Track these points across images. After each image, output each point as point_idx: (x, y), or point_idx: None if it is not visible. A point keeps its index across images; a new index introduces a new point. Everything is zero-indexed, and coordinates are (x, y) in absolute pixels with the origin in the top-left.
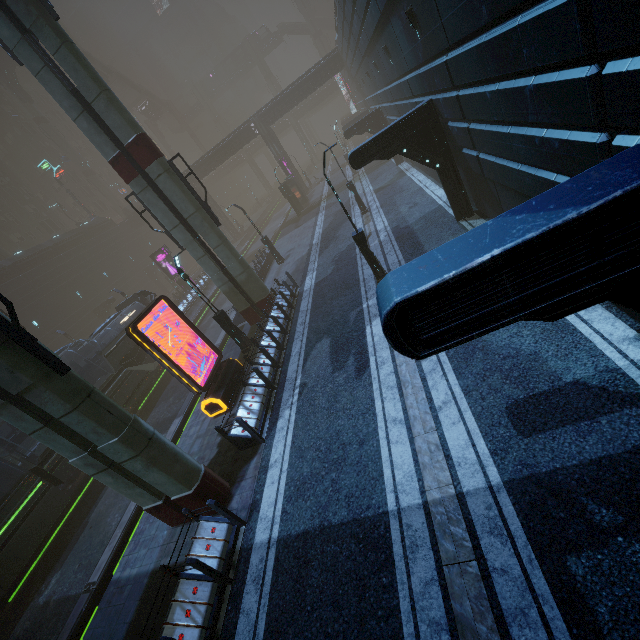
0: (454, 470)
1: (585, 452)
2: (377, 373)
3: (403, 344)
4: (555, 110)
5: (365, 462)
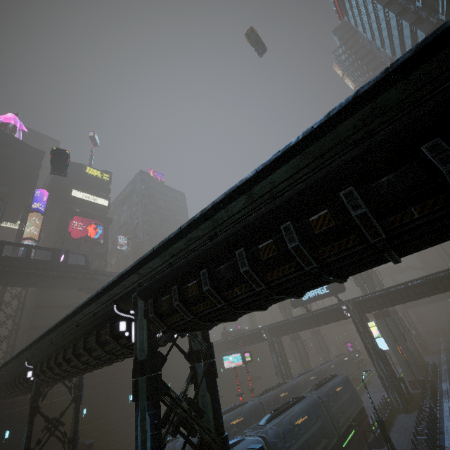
0: None
1: None
2: None
3: None
4: None
5: None
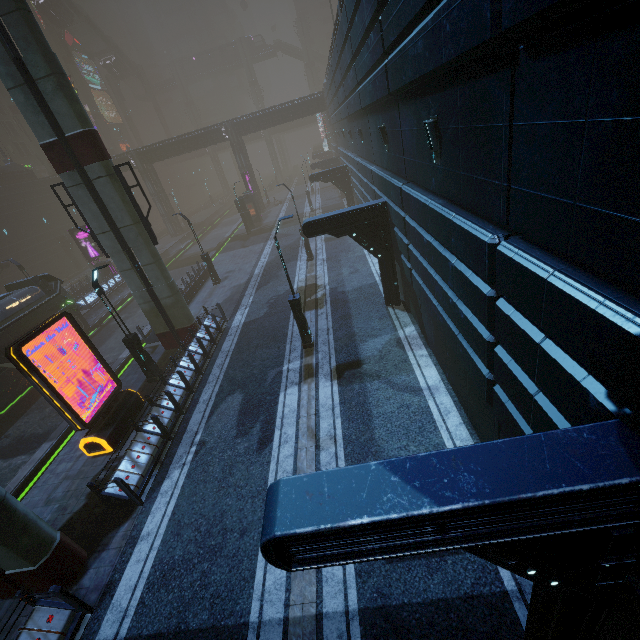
0: (321, 585)
1: (429, 591)
2: (278, 452)
3: (277, 561)
4: (465, 294)
5: (241, 557)
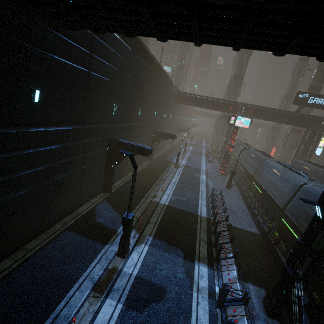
0: None
1: None
2: None
3: None
4: None
5: None
